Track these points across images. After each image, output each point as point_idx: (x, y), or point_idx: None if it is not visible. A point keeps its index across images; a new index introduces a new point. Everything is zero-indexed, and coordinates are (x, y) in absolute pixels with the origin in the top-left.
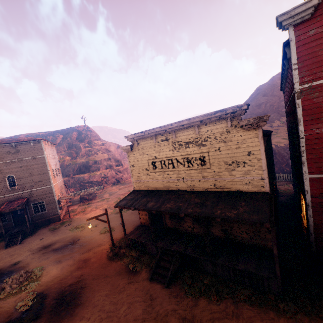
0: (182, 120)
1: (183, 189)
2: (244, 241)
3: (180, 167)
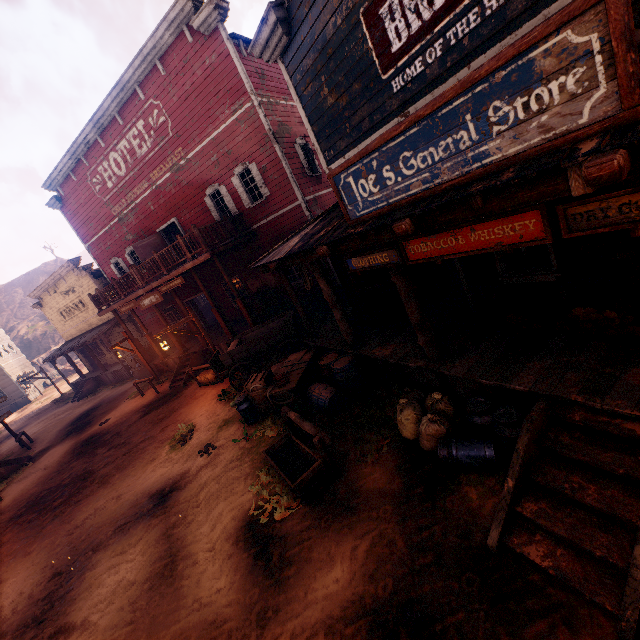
0: (50, 276)
1: (89, 329)
2: None
3: (76, 312)
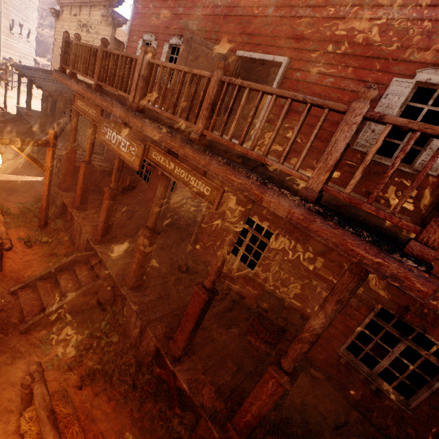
0: None
1: None
2: (82, 144)
3: None
